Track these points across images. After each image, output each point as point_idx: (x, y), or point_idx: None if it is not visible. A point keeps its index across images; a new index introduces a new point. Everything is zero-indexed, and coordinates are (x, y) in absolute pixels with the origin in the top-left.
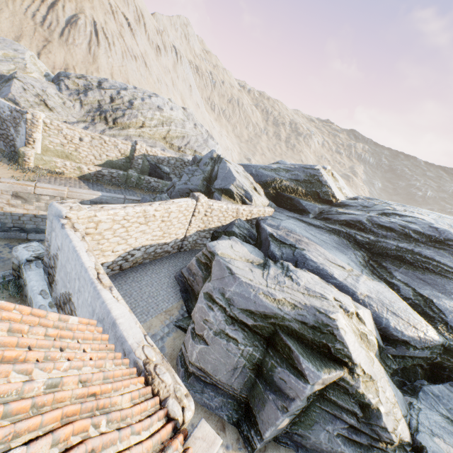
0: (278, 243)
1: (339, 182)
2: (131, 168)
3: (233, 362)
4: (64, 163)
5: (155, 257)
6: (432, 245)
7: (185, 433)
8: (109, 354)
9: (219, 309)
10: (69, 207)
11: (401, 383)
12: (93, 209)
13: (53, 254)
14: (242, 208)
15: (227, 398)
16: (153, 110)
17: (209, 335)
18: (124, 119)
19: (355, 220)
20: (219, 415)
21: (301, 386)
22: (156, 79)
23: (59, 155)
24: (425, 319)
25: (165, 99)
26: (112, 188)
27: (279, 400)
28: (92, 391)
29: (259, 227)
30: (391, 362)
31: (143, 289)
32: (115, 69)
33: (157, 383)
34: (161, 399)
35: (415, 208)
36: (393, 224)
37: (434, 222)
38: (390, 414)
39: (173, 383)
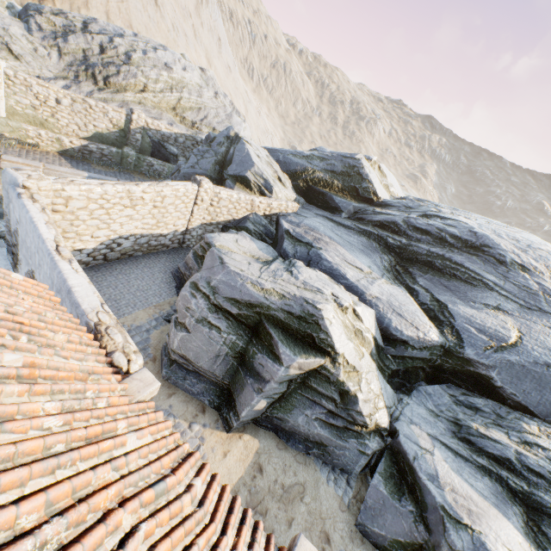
0: (293, 241)
1: (387, 179)
2: (127, 145)
3: (215, 350)
4: (38, 132)
5: (149, 250)
6: (466, 251)
7: (125, 376)
8: (55, 311)
9: (202, 297)
10: (27, 175)
11: (401, 384)
12: (60, 182)
13: (14, 230)
14: (258, 200)
15: (210, 385)
16: (159, 68)
17: (191, 322)
18: (119, 79)
19: (390, 221)
20: (201, 400)
21: (276, 368)
22: (170, 25)
23: (30, 121)
24: (434, 323)
25: (176, 54)
26: (103, 169)
27: (257, 383)
28: (19, 320)
29: (278, 224)
30: (390, 362)
31: (131, 282)
32: (112, 5)
33: (106, 340)
34: (108, 352)
35: (468, 213)
36: (431, 227)
37: (478, 227)
38: (370, 402)
39: (123, 342)
